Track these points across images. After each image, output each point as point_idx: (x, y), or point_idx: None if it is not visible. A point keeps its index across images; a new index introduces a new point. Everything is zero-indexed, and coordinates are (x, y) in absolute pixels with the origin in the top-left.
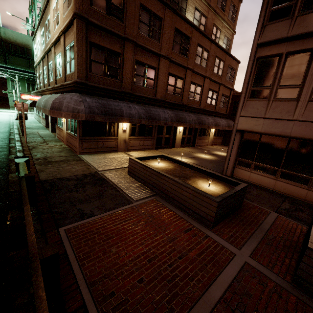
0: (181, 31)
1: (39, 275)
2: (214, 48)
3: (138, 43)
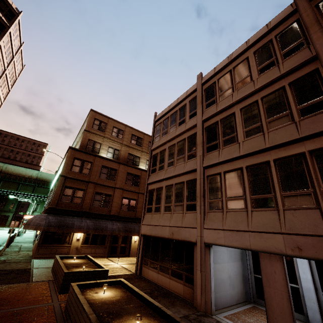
0: (132, 173)
1: None
2: None
3: (98, 183)
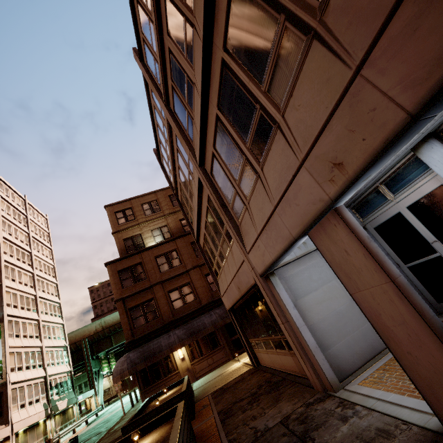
0: None
1: None
2: None
3: (163, 280)
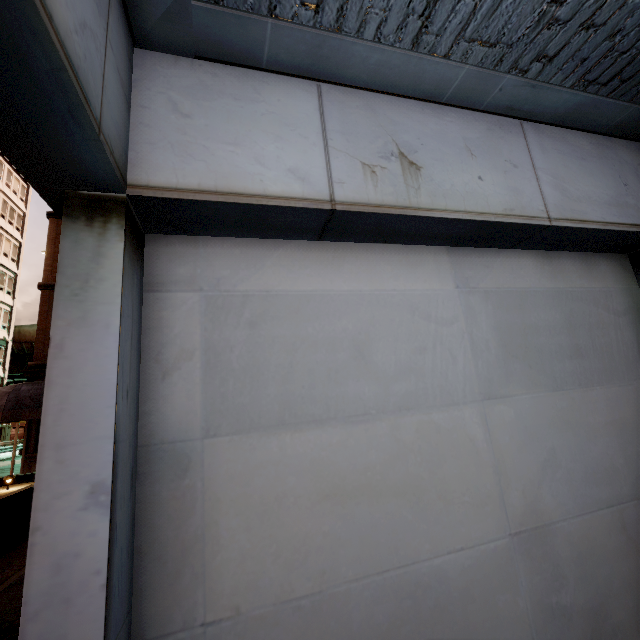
0: None
1: None
2: None
3: None
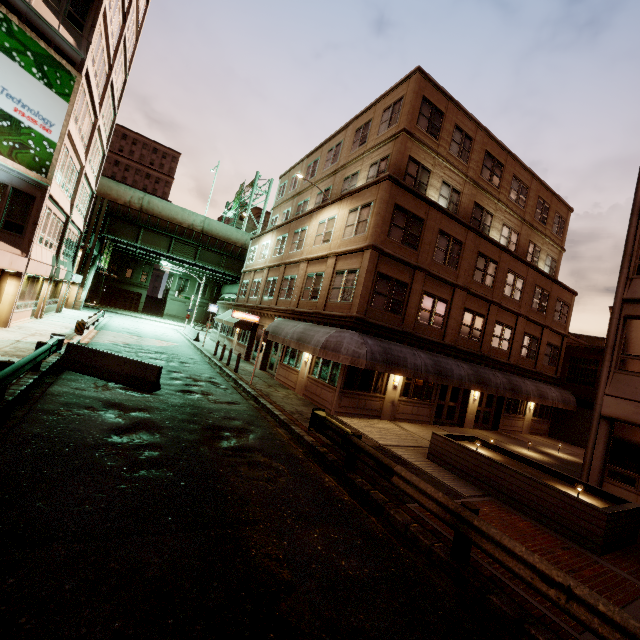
0: (486, 255)
1: (480, 520)
2: (533, 274)
3: (430, 272)
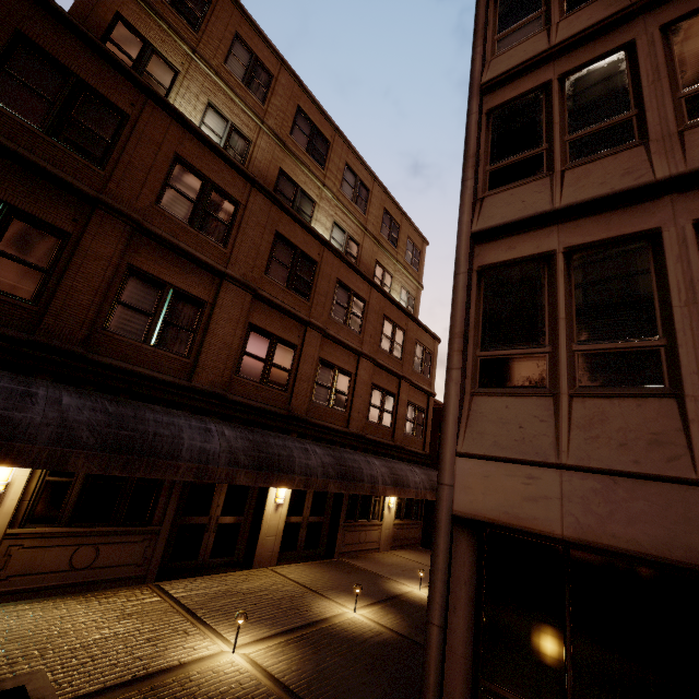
0: (294, 243)
1: None
2: (380, 298)
3: (146, 227)
